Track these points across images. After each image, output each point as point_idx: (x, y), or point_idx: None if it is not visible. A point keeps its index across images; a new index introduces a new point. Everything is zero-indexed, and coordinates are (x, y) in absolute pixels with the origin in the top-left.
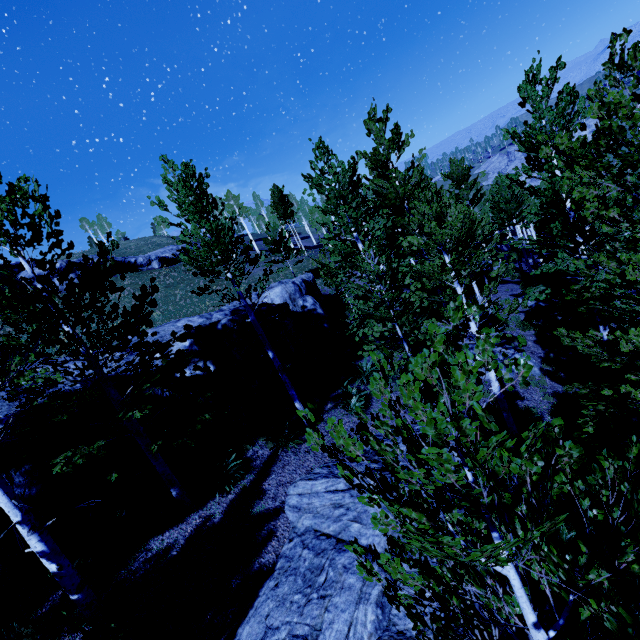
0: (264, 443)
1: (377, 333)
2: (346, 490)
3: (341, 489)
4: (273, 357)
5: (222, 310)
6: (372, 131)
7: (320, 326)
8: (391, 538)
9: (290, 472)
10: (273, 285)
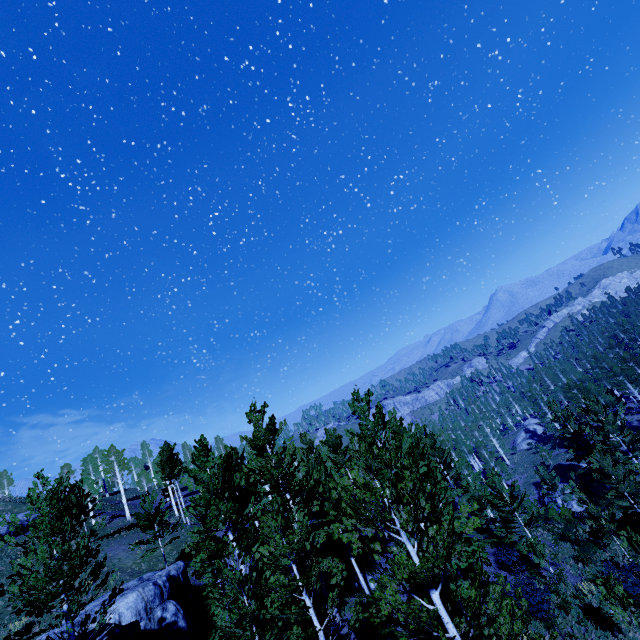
0: None
1: None
2: None
3: None
4: None
5: None
6: (252, 420)
7: None
8: None
9: None
10: (130, 584)
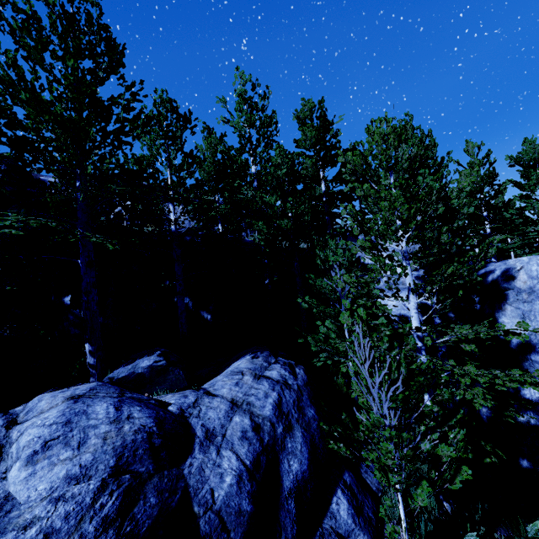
0: None
1: None
2: None
3: None
4: None
5: None
6: None
7: None
8: None
9: None
10: None
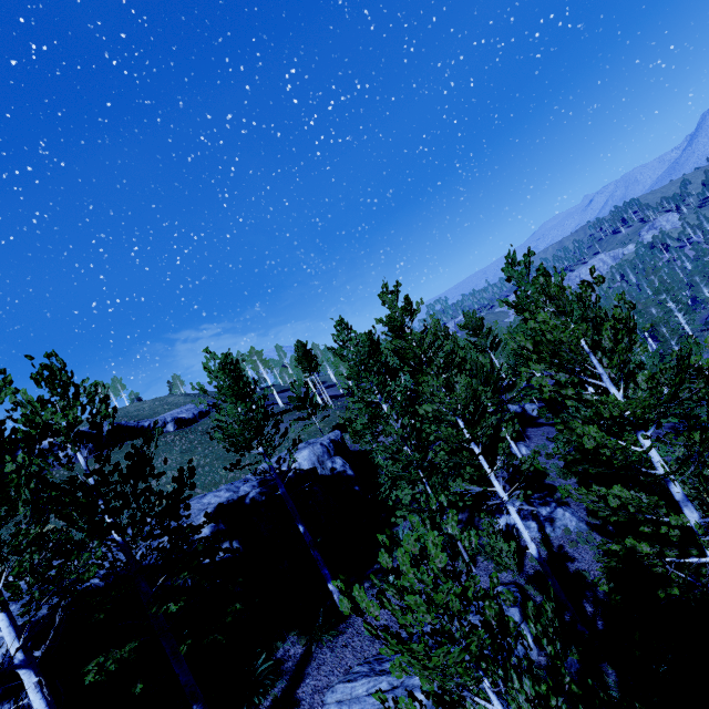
0: (296, 638)
1: (408, 496)
2: (390, 690)
3: (384, 689)
4: (304, 531)
5: (247, 479)
6: (386, 302)
7: (351, 489)
8: (412, 694)
9: (326, 673)
10: (300, 446)
